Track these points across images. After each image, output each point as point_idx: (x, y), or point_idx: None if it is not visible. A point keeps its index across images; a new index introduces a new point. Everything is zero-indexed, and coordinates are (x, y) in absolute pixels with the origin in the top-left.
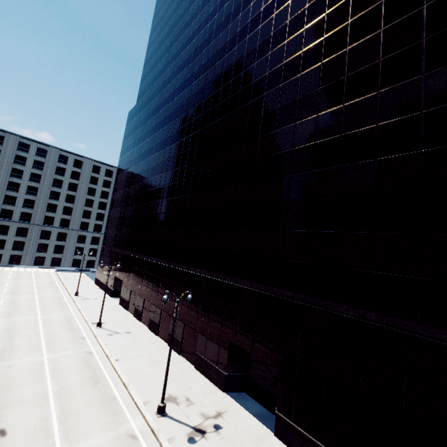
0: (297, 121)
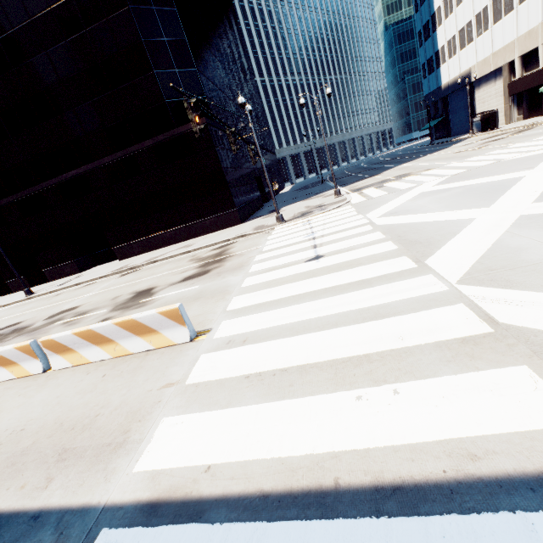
0: None
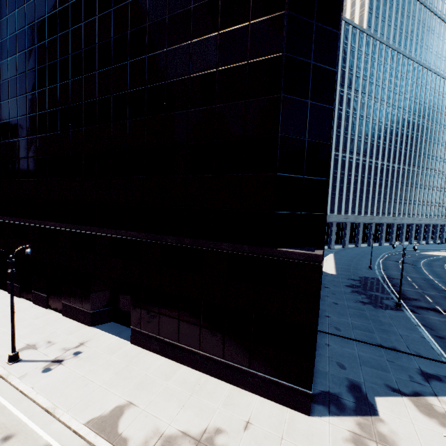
0: (130, 60)
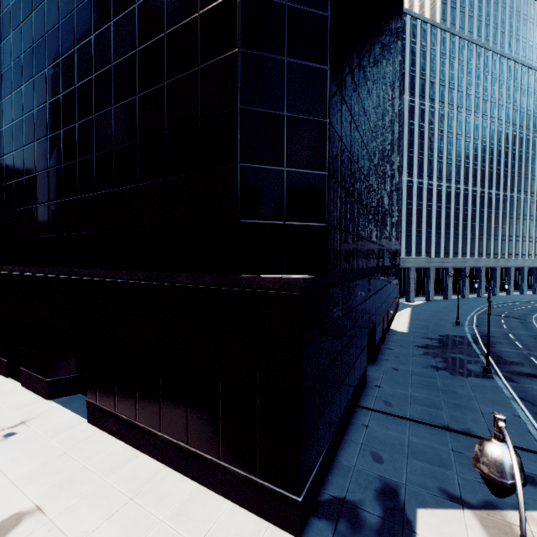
0: (77, 46)
